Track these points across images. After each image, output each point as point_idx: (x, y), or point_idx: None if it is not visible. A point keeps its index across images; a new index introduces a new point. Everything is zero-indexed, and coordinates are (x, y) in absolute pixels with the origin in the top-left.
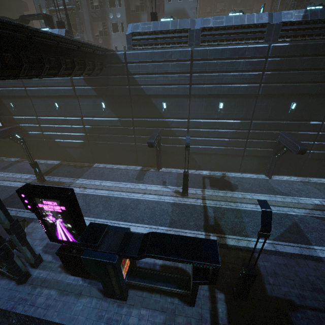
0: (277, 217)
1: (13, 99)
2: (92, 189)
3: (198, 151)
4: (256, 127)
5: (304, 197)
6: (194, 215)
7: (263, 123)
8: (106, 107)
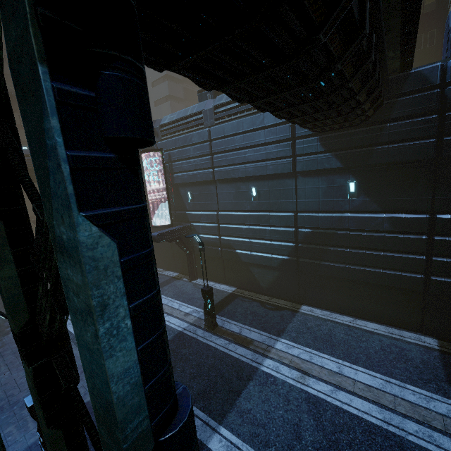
0: None
1: (193, 187)
2: (323, 383)
3: None
4: None
5: None
6: None
7: None
8: (358, 190)
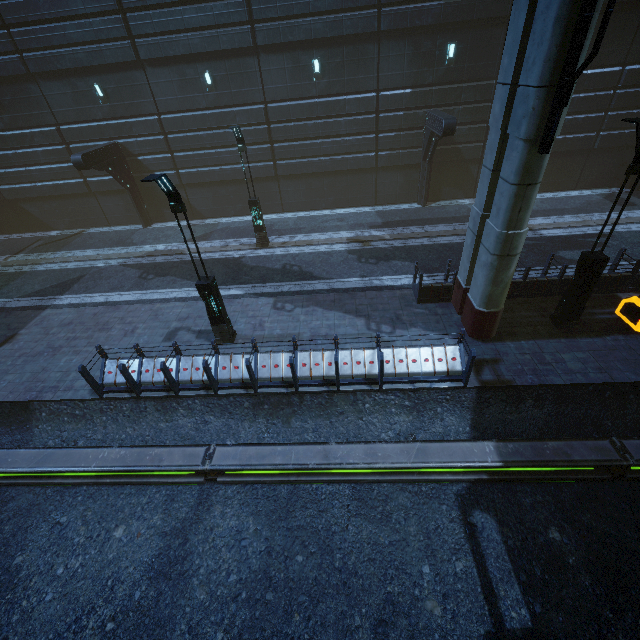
0: (69, 272)
1: None
2: None
3: (20, 196)
4: (70, 137)
5: (155, 244)
6: None
7: (77, 129)
8: None
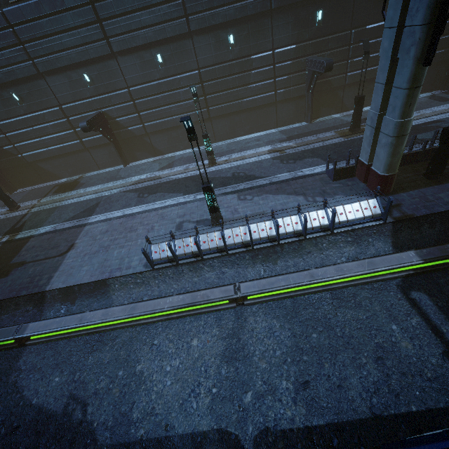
0: (88, 202)
1: None
2: None
3: (37, 158)
4: (70, 112)
5: (137, 175)
6: (7, 225)
7: (73, 106)
8: None
